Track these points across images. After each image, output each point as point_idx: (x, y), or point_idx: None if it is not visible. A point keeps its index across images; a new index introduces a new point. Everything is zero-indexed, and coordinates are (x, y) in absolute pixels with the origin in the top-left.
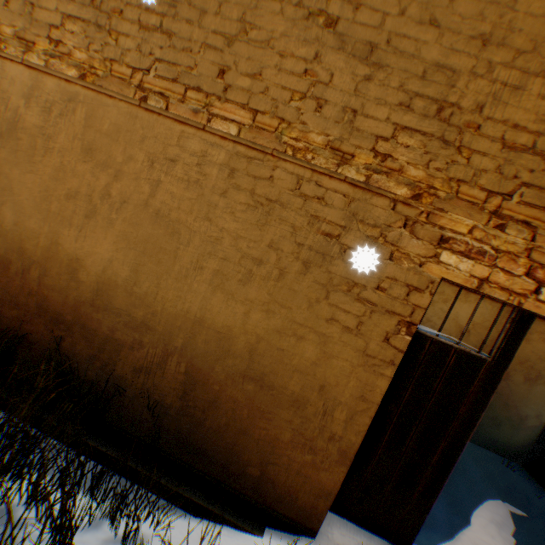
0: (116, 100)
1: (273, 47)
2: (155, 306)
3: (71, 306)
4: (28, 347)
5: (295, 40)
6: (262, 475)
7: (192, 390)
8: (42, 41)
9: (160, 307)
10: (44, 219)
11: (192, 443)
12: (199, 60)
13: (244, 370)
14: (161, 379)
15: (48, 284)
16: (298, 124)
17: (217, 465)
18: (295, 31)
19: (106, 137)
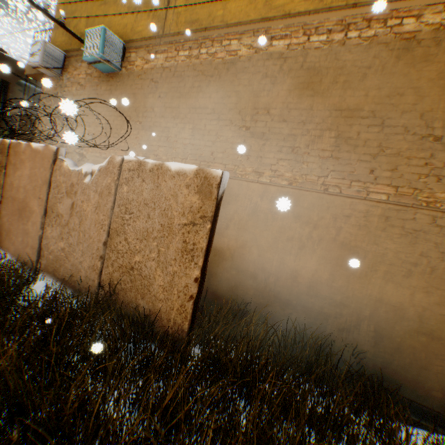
0: (310, 192)
1: (401, 155)
2: (347, 293)
3: (294, 295)
4: (270, 319)
5: (415, 150)
6: (443, 397)
7: (380, 341)
8: (266, 171)
9: (351, 294)
10: (274, 252)
11: (385, 374)
12: (356, 167)
13: (416, 328)
14: (357, 335)
15: (279, 285)
16: (425, 190)
17: (406, 389)
18: (414, 146)
19: (306, 209)
